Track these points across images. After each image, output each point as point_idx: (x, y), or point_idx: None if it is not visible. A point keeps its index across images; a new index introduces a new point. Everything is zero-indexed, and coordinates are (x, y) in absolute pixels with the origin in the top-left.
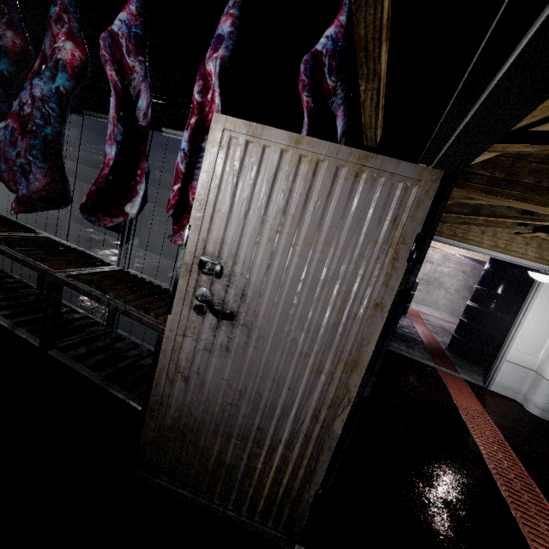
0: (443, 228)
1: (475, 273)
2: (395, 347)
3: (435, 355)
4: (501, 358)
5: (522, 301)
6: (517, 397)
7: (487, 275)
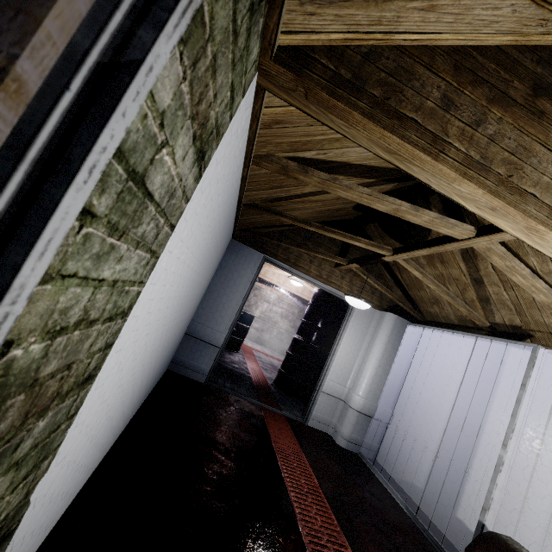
0: (278, 251)
1: (302, 315)
2: (218, 384)
3: (261, 391)
4: (318, 390)
5: (336, 334)
6: (329, 430)
7: (311, 309)
